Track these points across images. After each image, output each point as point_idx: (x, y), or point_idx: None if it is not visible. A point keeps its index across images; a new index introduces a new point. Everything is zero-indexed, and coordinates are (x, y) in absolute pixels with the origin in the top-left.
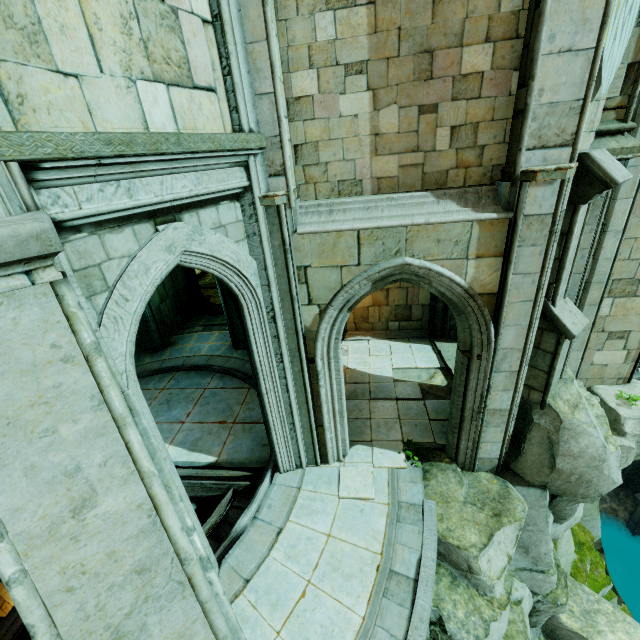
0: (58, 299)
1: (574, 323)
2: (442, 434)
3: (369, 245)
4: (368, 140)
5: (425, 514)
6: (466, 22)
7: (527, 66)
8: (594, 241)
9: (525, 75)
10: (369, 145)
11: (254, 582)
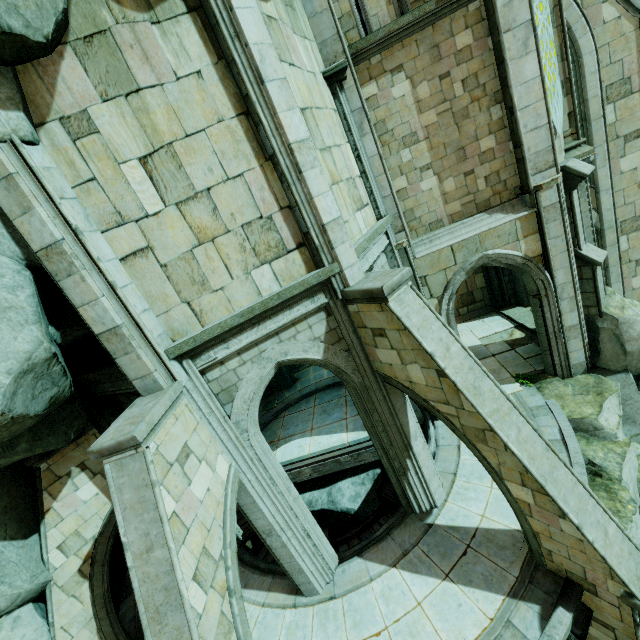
0: (413, 290)
1: (598, 256)
2: (538, 364)
3: (459, 251)
4: (440, 198)
5: (551, 407)
6: (477, 130)
7: (516, 139)
8: (590, 205)
9: (516, 143)
10: (441, 200)
11: (460, 473)
